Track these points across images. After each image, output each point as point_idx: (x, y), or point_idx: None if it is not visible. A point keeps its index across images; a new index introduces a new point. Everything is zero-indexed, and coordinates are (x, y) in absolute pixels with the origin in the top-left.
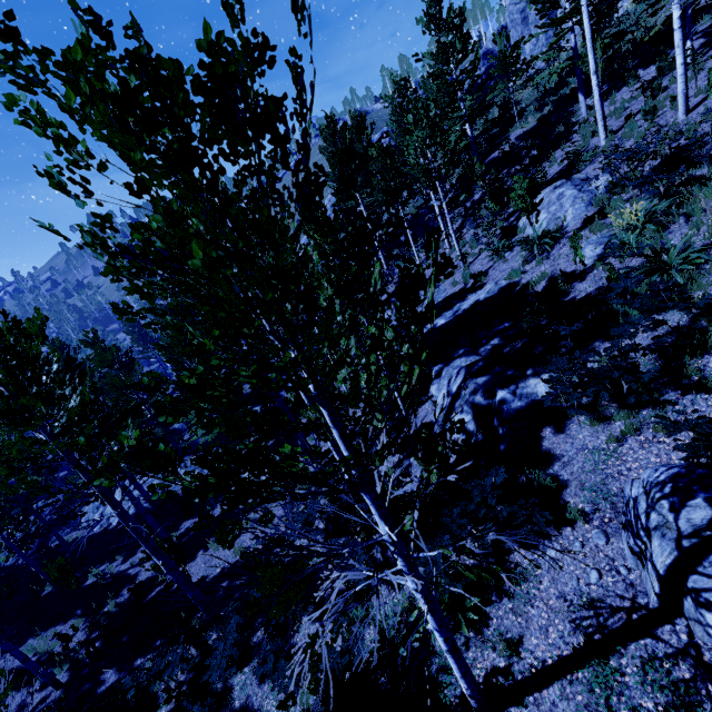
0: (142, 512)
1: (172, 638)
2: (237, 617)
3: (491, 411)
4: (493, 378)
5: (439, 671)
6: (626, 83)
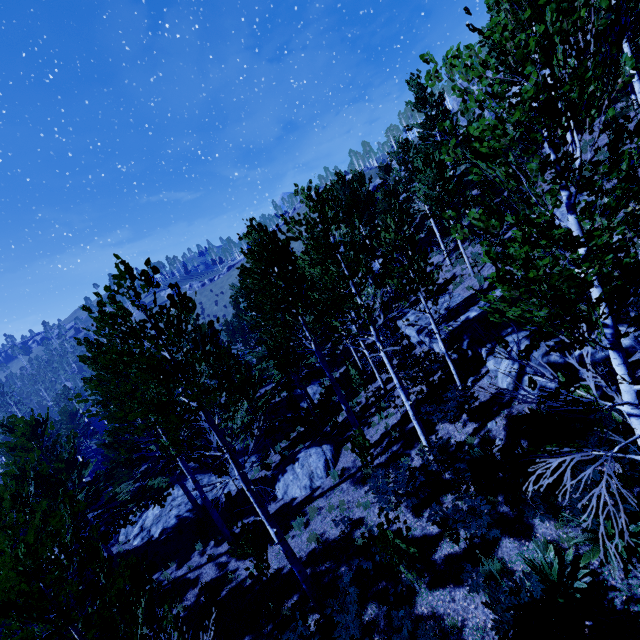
0: (209, 506)
1: (262, 632)
2: (354, 588)
3: (570, 367)
4: (563, 339)
5: (629, 601)
6: (583, 131)
